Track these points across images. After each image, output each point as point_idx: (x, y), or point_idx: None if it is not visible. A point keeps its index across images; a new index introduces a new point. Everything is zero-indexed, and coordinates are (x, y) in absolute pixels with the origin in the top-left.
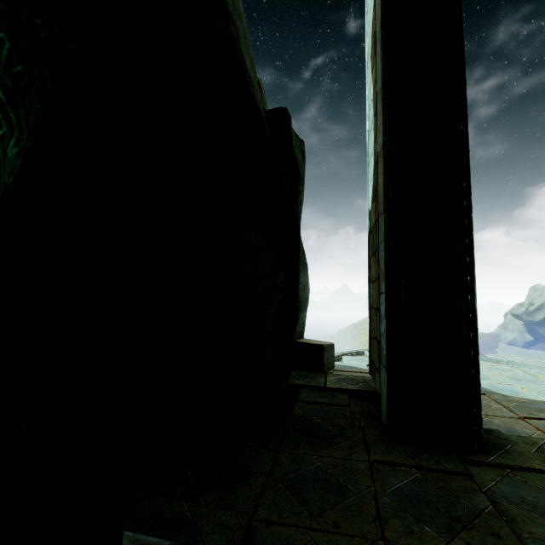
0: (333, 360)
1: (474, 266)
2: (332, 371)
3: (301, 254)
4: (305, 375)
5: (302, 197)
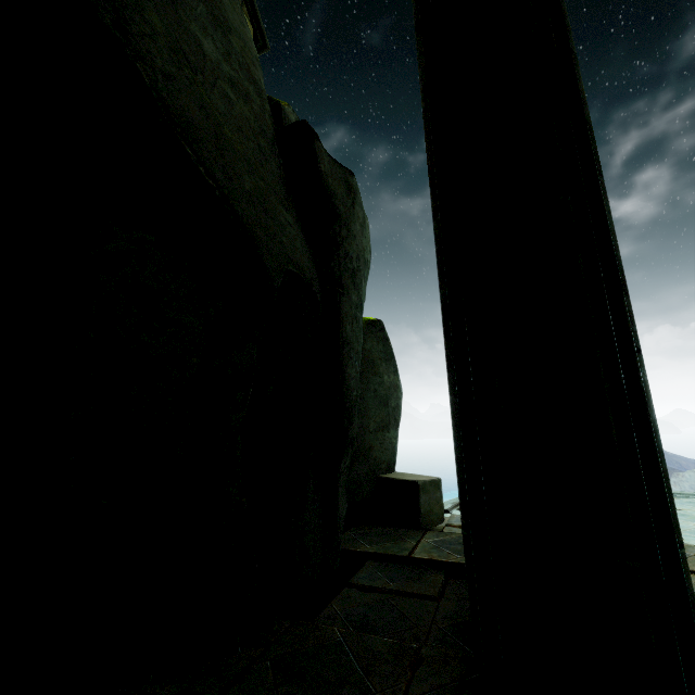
0: (440, 508)
1: (626, 291)
2: (442, 527)
3: (347, 330)
4: (386, 535)
5: (355, 250)
